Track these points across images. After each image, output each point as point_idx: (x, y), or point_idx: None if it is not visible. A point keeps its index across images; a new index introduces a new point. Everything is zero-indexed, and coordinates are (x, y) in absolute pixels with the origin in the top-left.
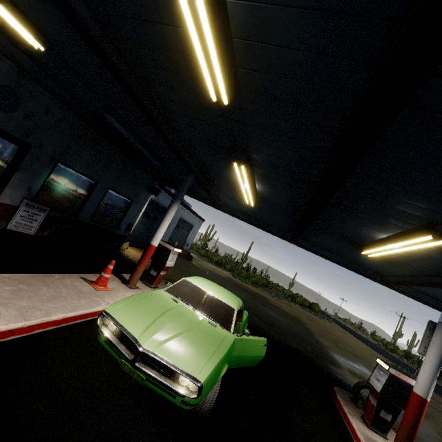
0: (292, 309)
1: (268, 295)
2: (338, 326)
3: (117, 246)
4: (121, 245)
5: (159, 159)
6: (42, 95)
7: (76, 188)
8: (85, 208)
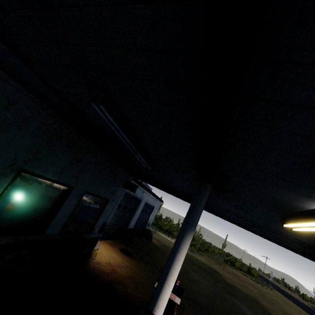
0: (242, 282)
1: (215, 264)
2: (277, 292)
3: (88, 251)
4: (92, 248)
5: (150, 160)
6: (3, 82)
7: (44, 199)
8: (55, 220)
